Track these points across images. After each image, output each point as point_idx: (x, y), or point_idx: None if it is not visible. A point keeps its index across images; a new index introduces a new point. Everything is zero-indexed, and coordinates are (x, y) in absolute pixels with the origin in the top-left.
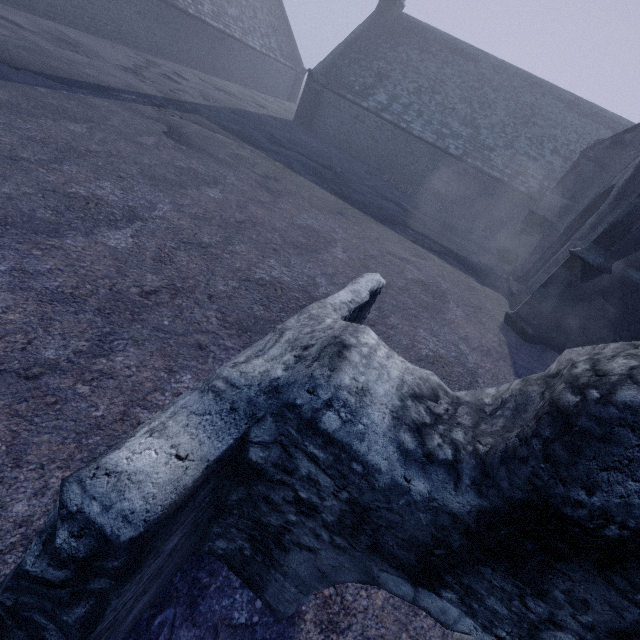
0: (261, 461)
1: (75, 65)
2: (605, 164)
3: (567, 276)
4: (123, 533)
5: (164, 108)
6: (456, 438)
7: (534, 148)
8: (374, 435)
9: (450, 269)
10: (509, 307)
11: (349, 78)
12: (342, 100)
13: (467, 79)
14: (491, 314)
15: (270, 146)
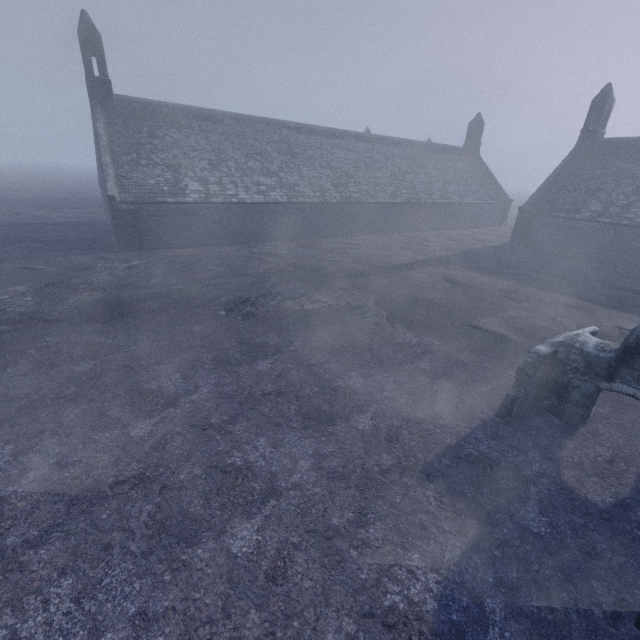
0: (561, 357)
1: (389, 257)
2: None
3: None
4: (541, 354)
5: (434, 266)
6: (612, 347)
7: None
8: (589, 348)
9: None
10: None
11: (558, 202)
12: (554, 219)
13: None
14: None
15: (500, 270)
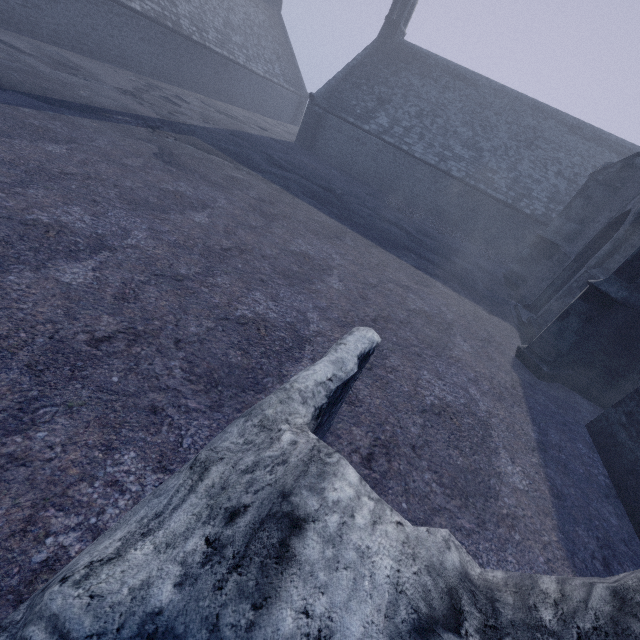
0: None
1: (69, 87)
2: (616, 188)
3: (586, 310)
4: None
5: (159, 129)
6: None
7: (538, 171)
8: None
9: (455, 297)
10: (520, 338)
11: (350, 102)
12: (343, 123)
13: (468, 103)
14: (501, 348)
15: (268, 168)
